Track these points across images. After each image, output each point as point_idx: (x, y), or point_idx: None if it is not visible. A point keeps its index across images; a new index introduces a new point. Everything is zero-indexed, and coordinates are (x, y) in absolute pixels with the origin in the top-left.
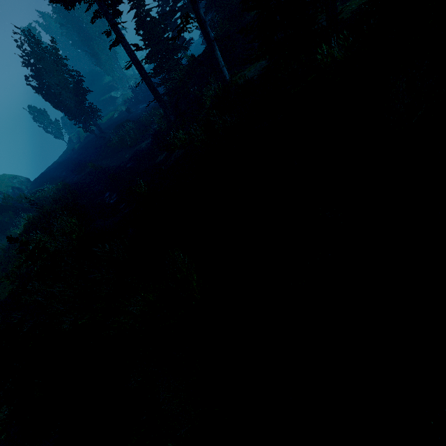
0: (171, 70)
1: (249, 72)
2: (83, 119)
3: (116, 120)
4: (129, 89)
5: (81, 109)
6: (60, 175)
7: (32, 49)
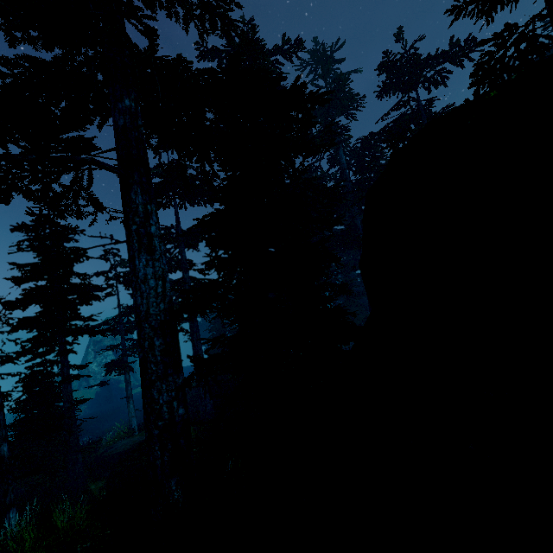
0: None
1: (137, 436)
2: None
3: None
4: None
5: None
6: None
7: None
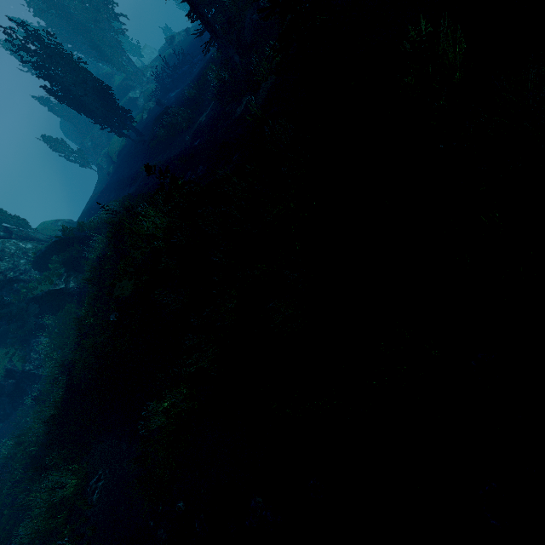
0: (216, 1)
1: None
2: (114, 123)
3: (148, 120)
4: (148, 83)
5: (109, 110)
6: (110, 199)
7: (33, 45)
